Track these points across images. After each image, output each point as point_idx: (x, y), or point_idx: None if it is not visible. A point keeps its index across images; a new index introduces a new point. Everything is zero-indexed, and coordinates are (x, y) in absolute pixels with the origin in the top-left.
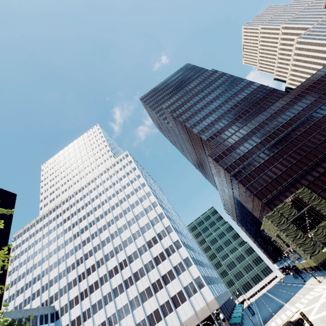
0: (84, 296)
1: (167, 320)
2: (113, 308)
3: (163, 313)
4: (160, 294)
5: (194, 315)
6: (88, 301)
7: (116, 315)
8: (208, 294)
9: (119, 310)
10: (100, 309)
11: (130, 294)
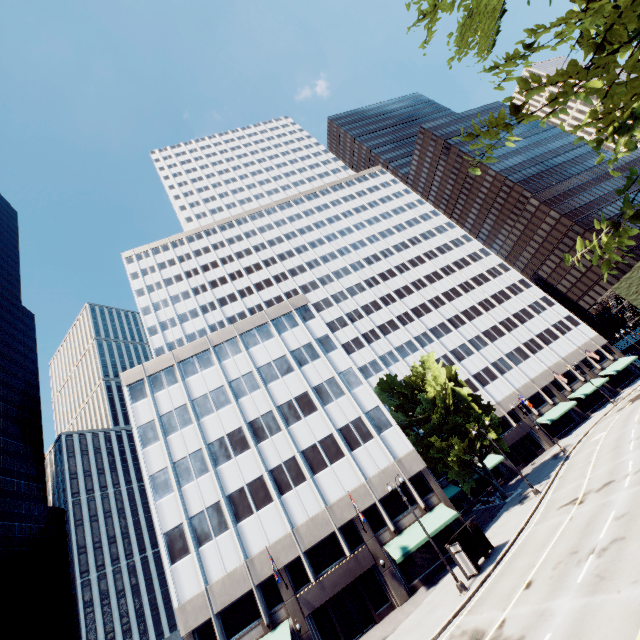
0: (373, 338)
1: (539, 357)
2: (440, 350)
3: (529, 350)
4: (517, 333)
5: (577, 350)
6: (385, 343)
7: (449, 356)
8: (588, 331)
9: (452, 351)
10: (414, 352)
11: (465, 333)
